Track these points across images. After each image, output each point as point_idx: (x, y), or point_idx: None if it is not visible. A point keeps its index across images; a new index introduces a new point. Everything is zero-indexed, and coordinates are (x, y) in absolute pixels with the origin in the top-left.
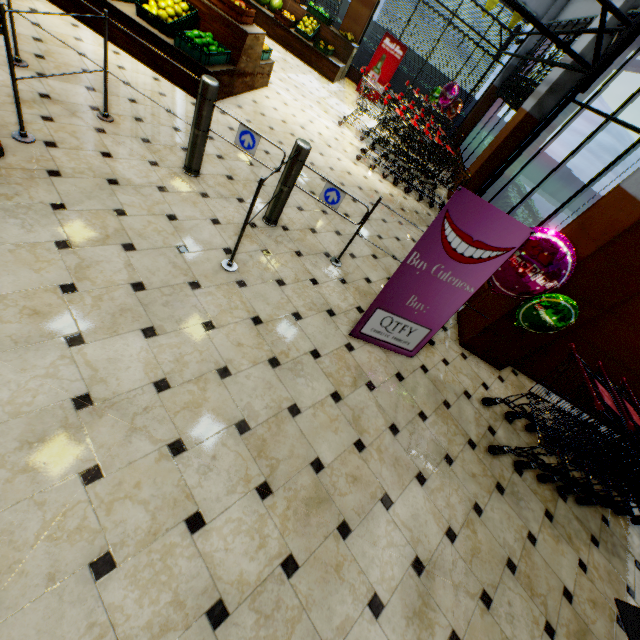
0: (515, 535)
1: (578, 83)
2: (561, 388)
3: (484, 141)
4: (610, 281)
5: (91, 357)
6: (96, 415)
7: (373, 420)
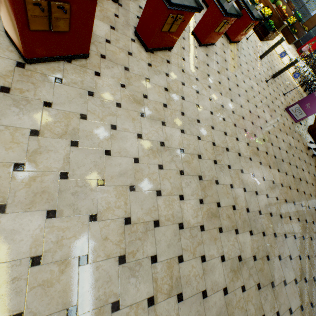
0: (307, 160)
1: None
2: None
3: None
4: None
5: (251, 82)
6: (253, 90)
7: (286, 124)
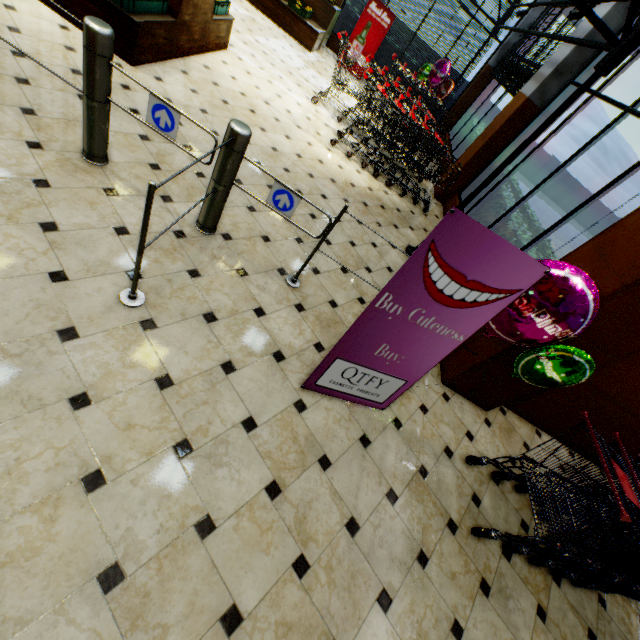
0: None
1: (601, 63)
2: (553, 427)
3: (476, 128)
4: (632, 325)
5: None
6: None
7: (324, 518)
